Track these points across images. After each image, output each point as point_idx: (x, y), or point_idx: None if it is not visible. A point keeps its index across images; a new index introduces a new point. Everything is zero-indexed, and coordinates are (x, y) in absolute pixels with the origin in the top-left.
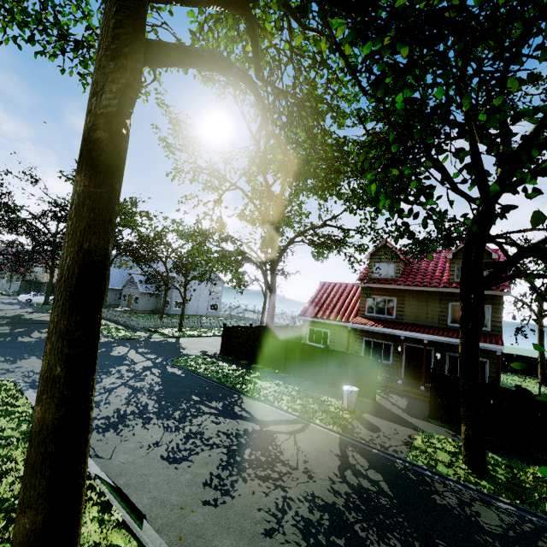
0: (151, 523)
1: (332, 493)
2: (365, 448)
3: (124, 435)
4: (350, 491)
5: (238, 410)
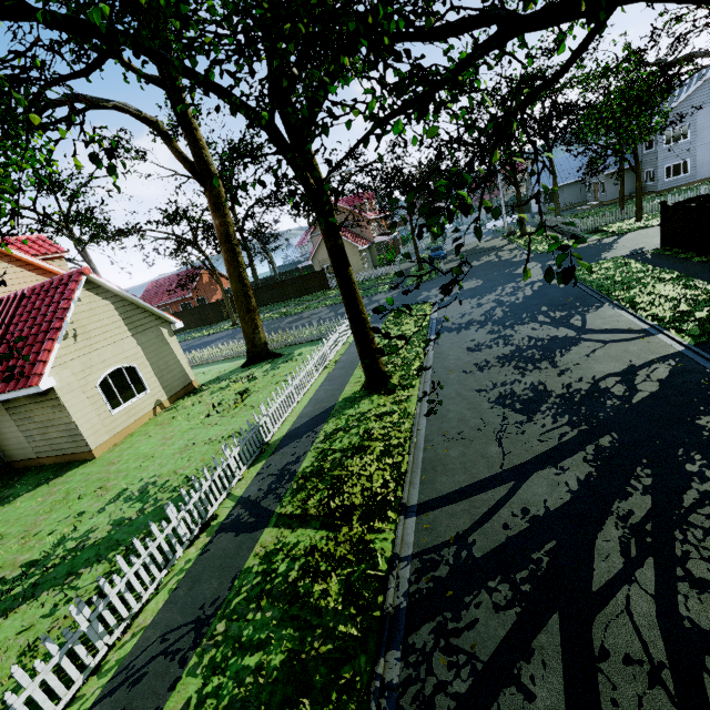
0: (432, 373)
1: (562, 386)
2: (701, 365)
3: (459, 334)
4: (584, 389)
5: (574, 319)
